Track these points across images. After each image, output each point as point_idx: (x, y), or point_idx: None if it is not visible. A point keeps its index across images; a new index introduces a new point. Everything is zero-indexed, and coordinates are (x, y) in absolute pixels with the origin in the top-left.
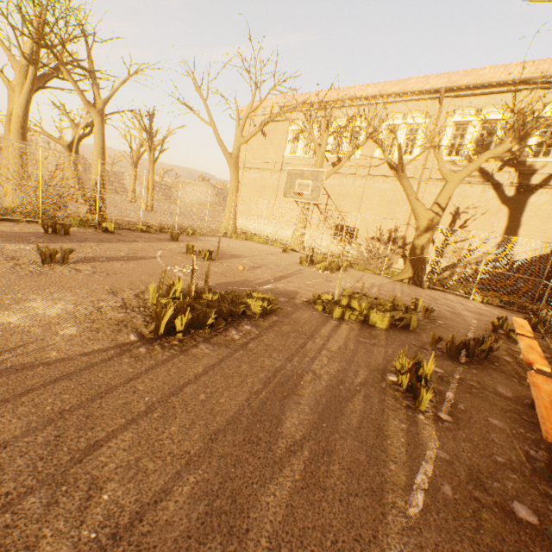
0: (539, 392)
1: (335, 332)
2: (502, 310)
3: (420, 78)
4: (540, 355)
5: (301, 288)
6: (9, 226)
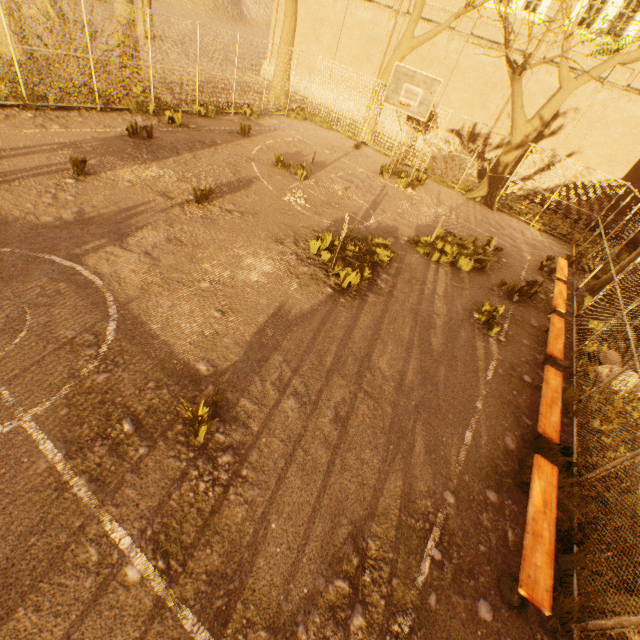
0: (553, 329)
1: (437, 277)
2: (553, 241)
3: None
4: (563, 300)
5: (397, 222)
6: (84, 123)
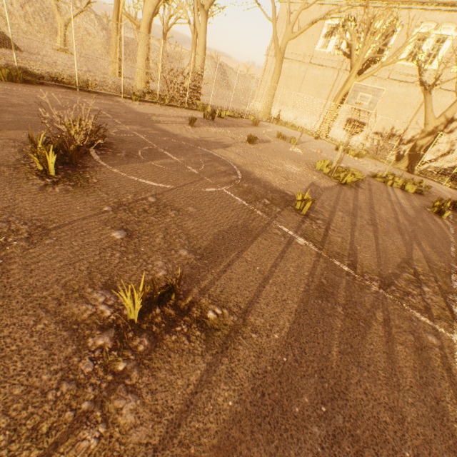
0: None
1: (394, 191)
2: None
3: None
4: None
5: (356, 168)
6: (181, 111)
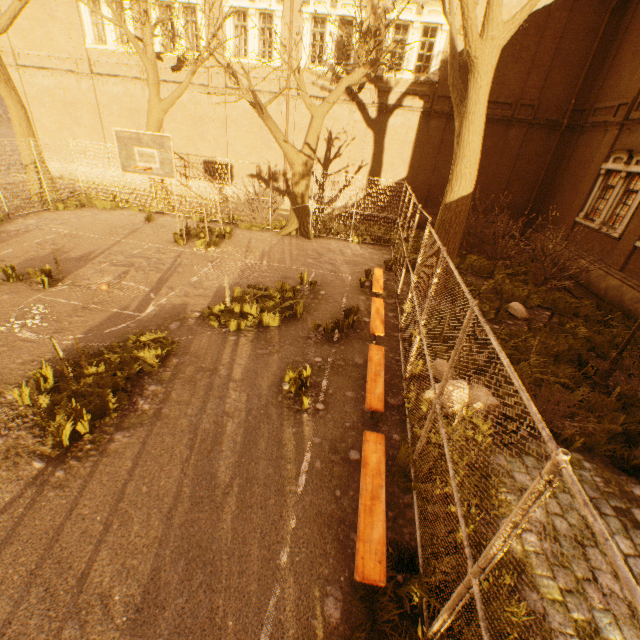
0: (371, 366)
1: (236, 353)
2: (373, 249)
3: None
4: (381, 319)
5: (189, 295)
6: None
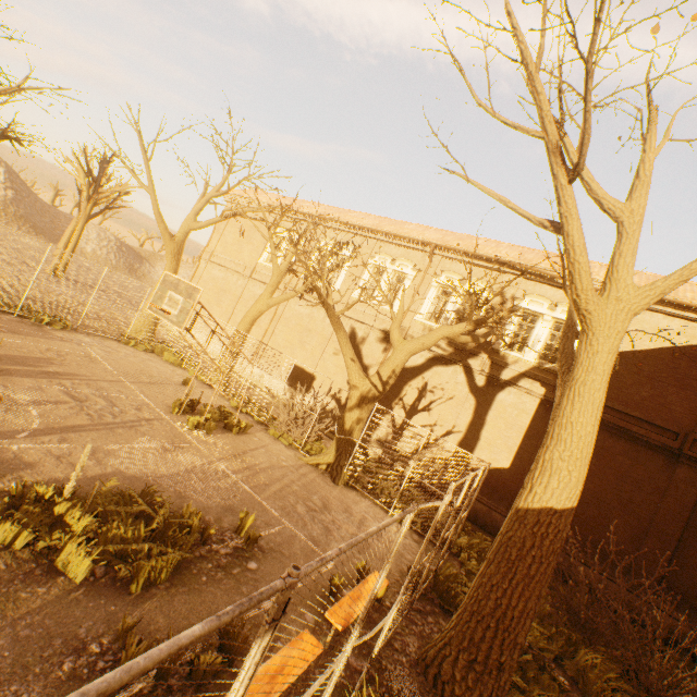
0: None
1: None
2: (415, 542)
3: (420, 226)
4: None
5: (64, 458)
6: None
